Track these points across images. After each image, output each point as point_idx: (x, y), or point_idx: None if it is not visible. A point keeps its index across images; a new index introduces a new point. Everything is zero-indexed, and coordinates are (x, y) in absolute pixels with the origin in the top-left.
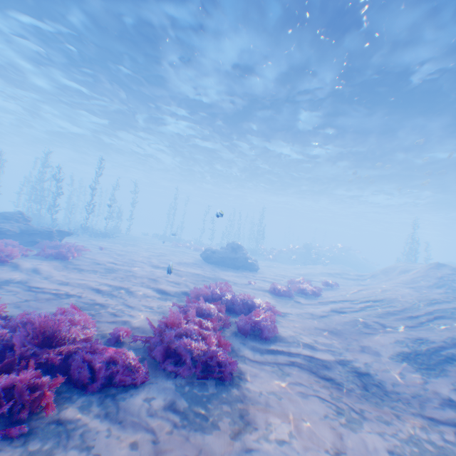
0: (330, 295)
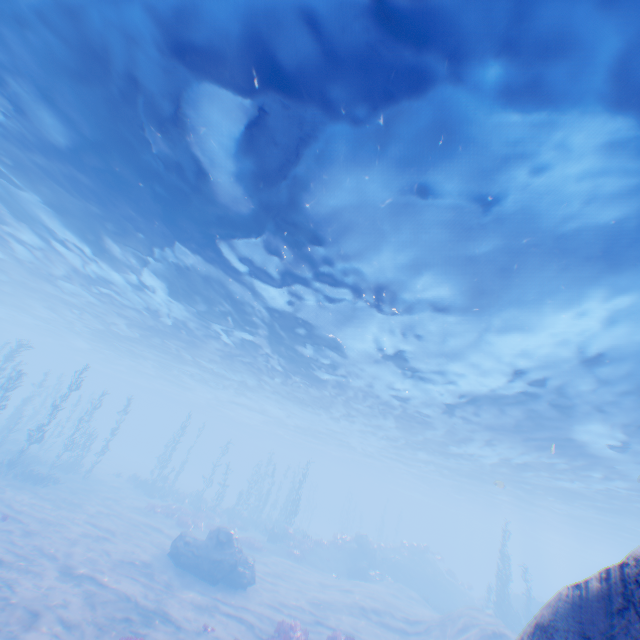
0: None
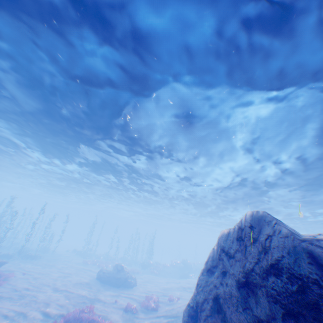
0: (162, 310)
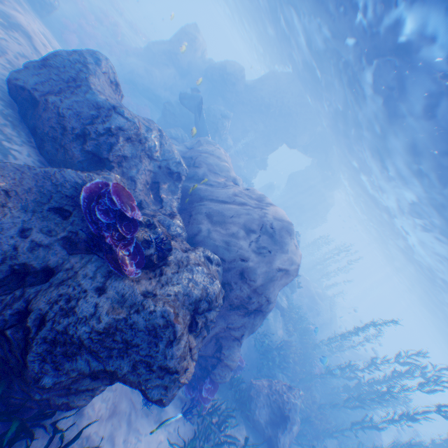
0: None
